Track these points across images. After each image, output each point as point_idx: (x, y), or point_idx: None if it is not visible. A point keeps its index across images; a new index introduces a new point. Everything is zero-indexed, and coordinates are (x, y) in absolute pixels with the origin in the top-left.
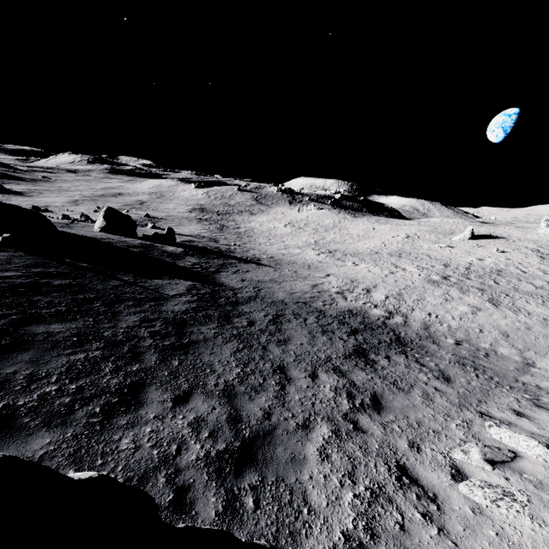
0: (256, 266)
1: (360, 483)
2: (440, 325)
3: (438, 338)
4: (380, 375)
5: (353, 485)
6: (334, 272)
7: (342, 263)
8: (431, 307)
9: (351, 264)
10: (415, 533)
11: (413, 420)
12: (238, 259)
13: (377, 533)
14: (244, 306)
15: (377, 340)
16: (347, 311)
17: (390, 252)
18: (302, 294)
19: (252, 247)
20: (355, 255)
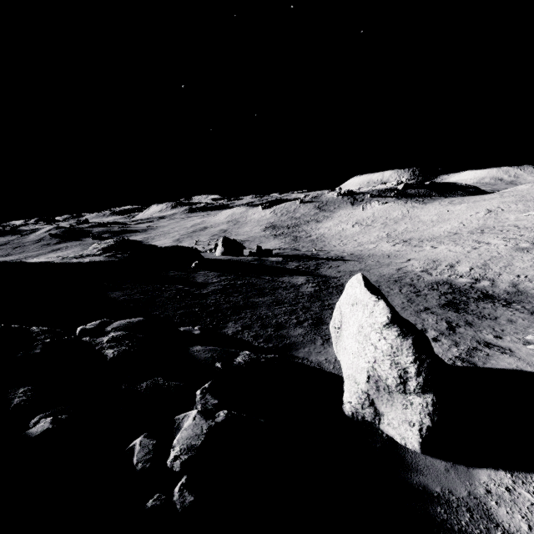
0: (343, 262)
1: (461, 347)
2: (529, 282)
3: (527, 291)
4: (470, 313)
5: (457, 347)
6: (414, 257)
7: (420, 249)
8: (520, 270)
9: (429, 248)
10: (495, 356)
11: (498, 329)
12: (325, 259)
13: (472, 356)
14: None
15: (466, 297)
16: (434, 283)
17: (471, 230)
18: (390, 276)
19: (330, 249)
20: (432, 239)
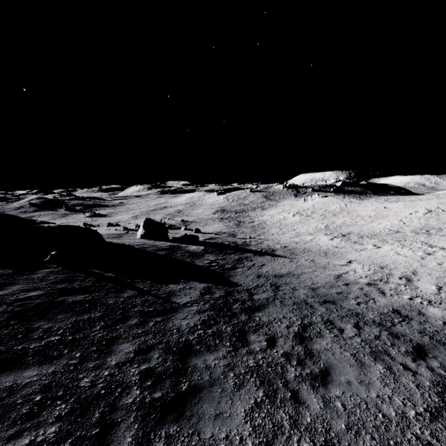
0: (271, 258)
1: None
2: None
3: None
4: None
5: None
6: (356, 257)
7: (361, 247)
8: None
9: (372, 247)
10: None
11: None
12: (253, 252)
13: None
14: (261, 313)
15: None
16: (393, 312)
17: (414, 230)
18: (326, 289)
19: (266, 238)
20: (372, 236)
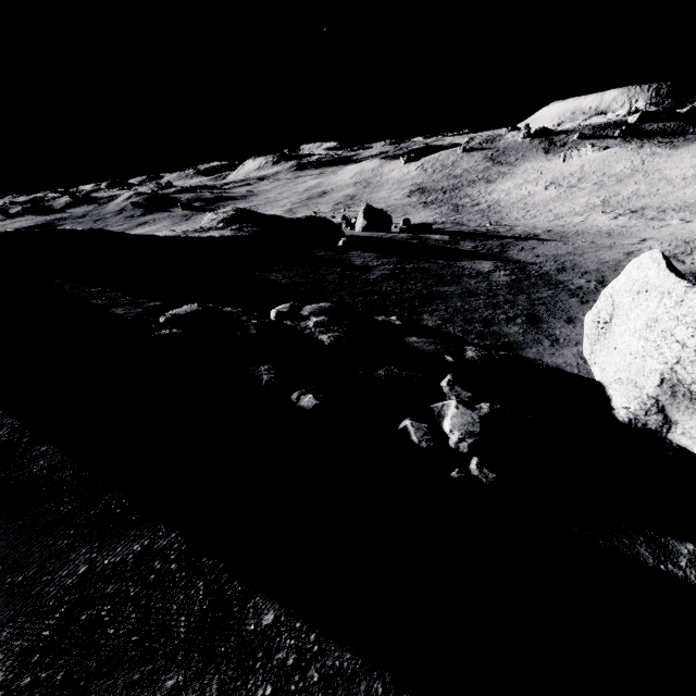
0: (539, 242)
1: None
2: None
3: None
4: None
5: None
6: (652, 235)
7: (662, 223)
8: None
9: (677, 222)
10: None
11: None
12: (511, 238)
13: None
14: (558, 276)
15: None
16: (690, 274)
17: None
18: (616, 263)
19: (512, 224)
20: (682, 208)
